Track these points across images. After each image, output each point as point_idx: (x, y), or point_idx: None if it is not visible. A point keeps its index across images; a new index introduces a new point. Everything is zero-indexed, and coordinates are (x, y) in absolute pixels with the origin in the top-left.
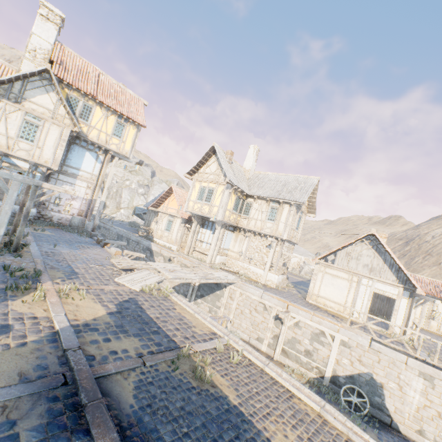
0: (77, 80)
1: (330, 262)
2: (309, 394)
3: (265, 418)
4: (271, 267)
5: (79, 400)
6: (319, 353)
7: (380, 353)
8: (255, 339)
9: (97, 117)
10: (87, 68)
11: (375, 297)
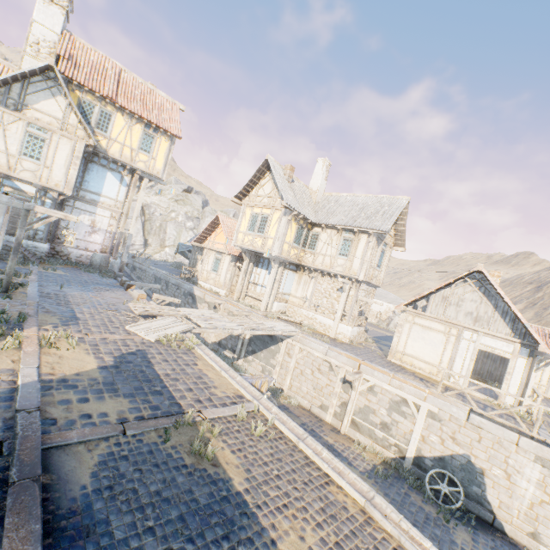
0: (91, 79)
1: (420, 310)
2: (354, 481)
3: (278, 511)
4: (343, 316)
5: (9, 476)
6: (399, 426)
7: (482, 429)
8: (317, 407)
9: (118, 126)
10: (104, 64)
11: (484, 356)
